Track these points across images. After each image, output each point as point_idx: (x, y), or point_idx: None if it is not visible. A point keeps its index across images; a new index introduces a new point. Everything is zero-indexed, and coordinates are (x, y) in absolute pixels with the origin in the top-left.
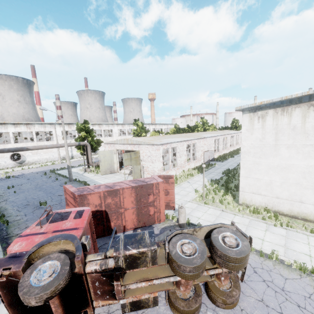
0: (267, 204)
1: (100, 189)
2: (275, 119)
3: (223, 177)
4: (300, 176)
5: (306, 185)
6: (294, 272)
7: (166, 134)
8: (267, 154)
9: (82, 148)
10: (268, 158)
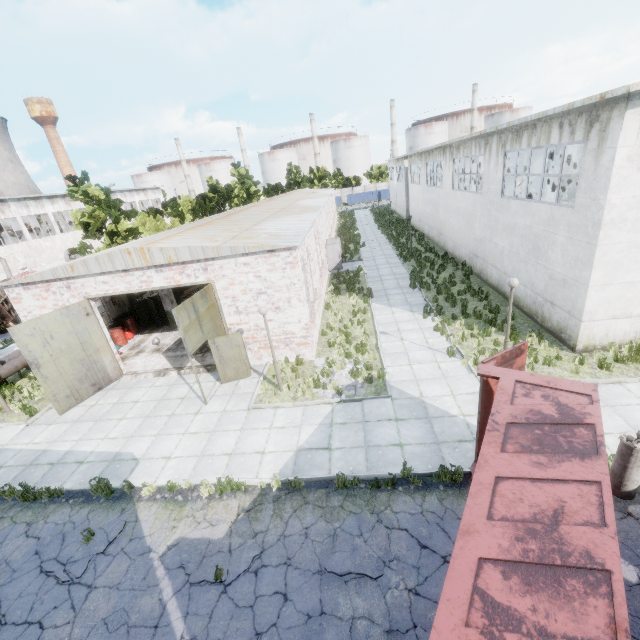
0: None
1: (560, 634)
2: None
3: (426, 294)
4: None
5: None
6: None
7: (182, 215)
8: None
9: None
10: None
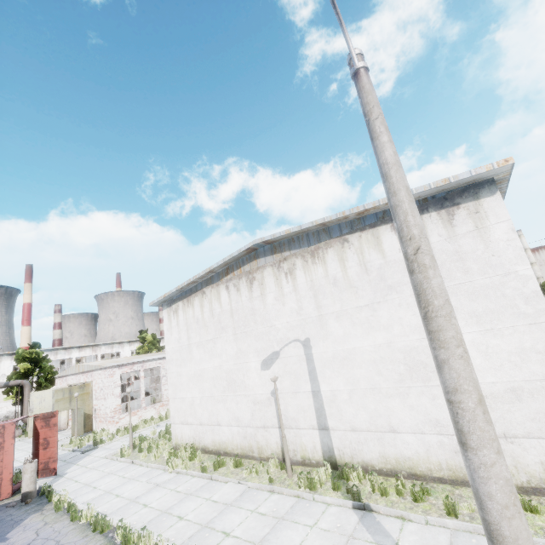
0: (195, 439)
1: None
2: (185, 312)
3: None
4: (211, 385)
5: (218, 396)
6: (84, 533)
7: None
8: (185, 360)
9: (16, 391)
10: (186, 365)
